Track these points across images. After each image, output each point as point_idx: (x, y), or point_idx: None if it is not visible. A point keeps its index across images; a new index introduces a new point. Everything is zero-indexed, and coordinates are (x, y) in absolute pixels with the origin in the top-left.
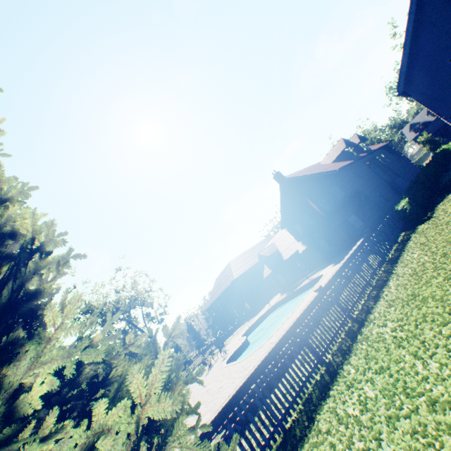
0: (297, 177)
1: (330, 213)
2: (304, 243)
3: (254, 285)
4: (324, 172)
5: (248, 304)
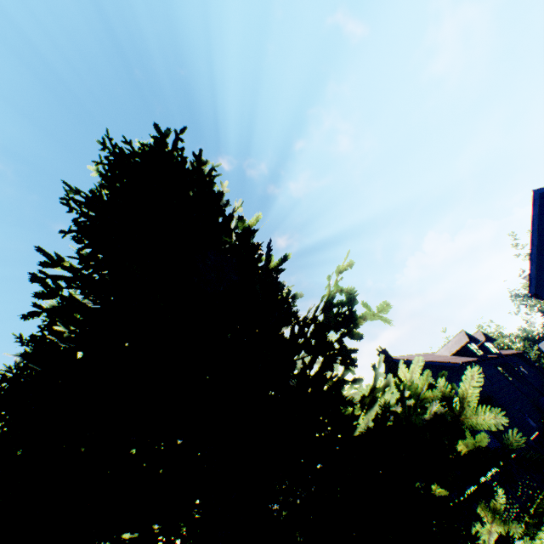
0: (407, 360)
1: None
2: None
3: None
4: (443, 361)
5: None
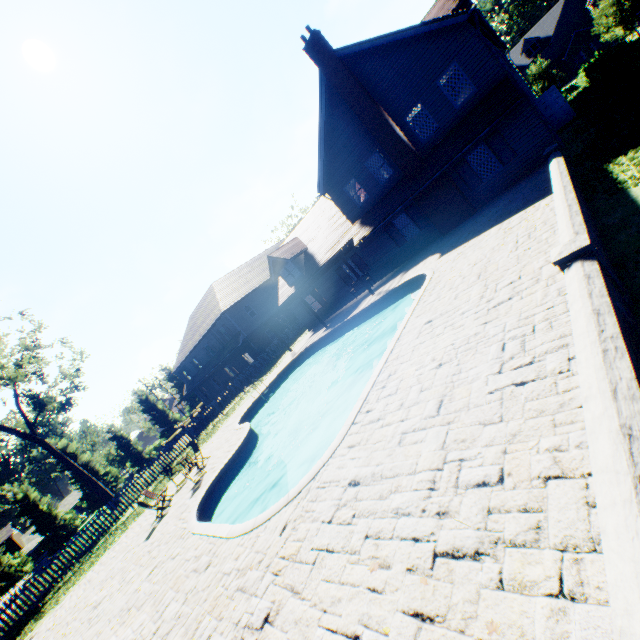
0: (365, 45)
1: (430, 147)
2: (367, 223)
3: (261, 322)
4: (437, 19)
5: (250, 355)
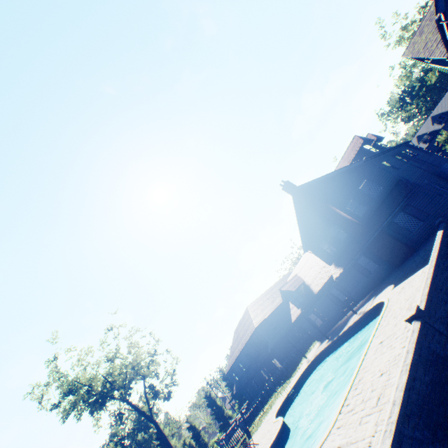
0: (312, 182)
1: (366, 218)
2: (339, 264)
3: (282, 334)
4: (347, 165)
5: (277, 360)
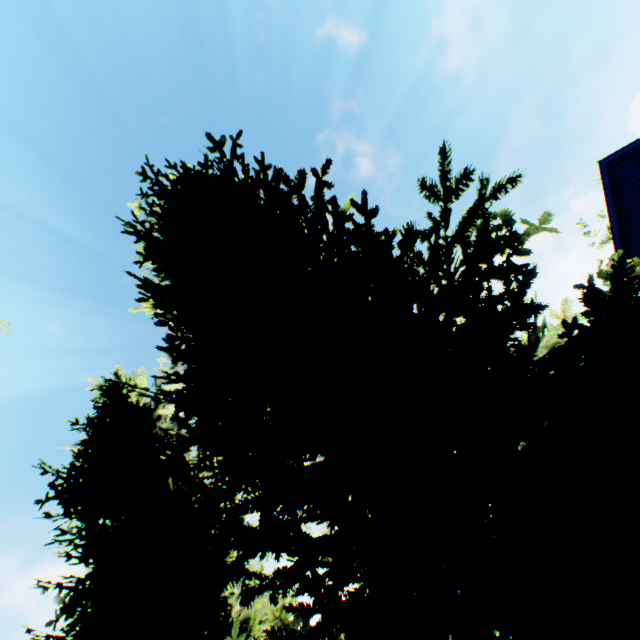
0: None
1: None
2: None
3: None
4: None
5: None
